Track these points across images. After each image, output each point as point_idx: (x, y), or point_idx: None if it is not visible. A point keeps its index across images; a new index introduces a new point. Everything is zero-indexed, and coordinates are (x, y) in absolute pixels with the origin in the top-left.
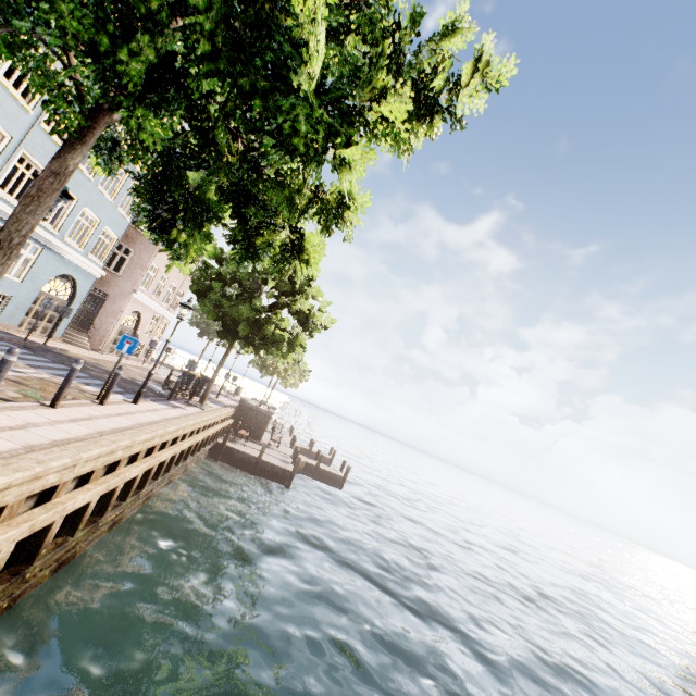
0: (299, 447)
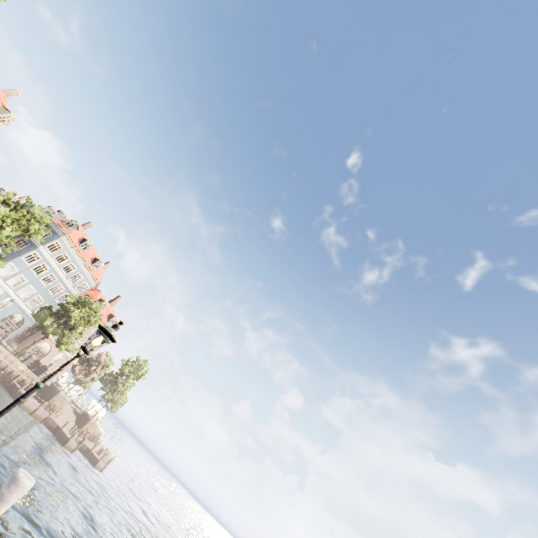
0: (87, 446)
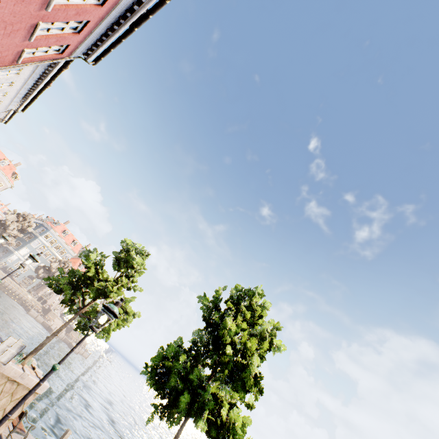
0: (69, 341)
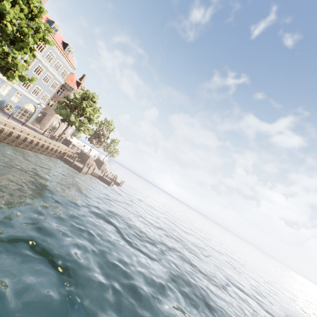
0: (109, 177)
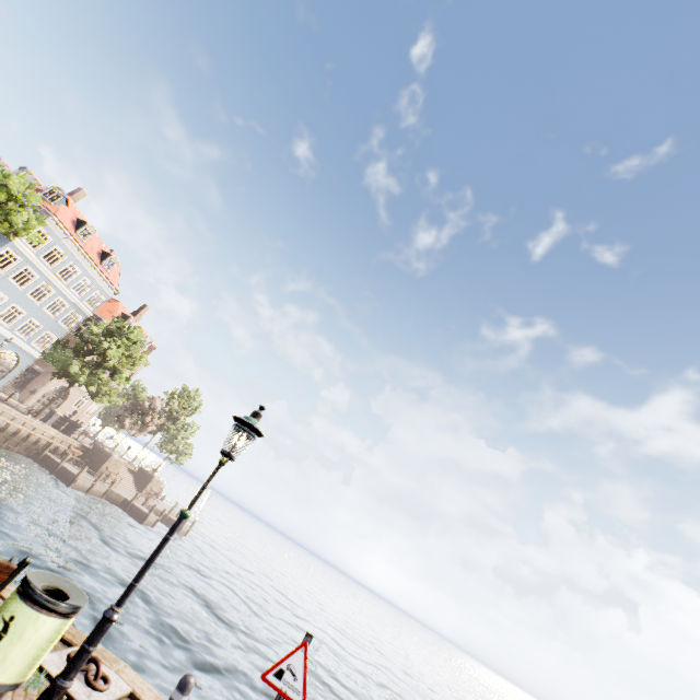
0: (160, 511)
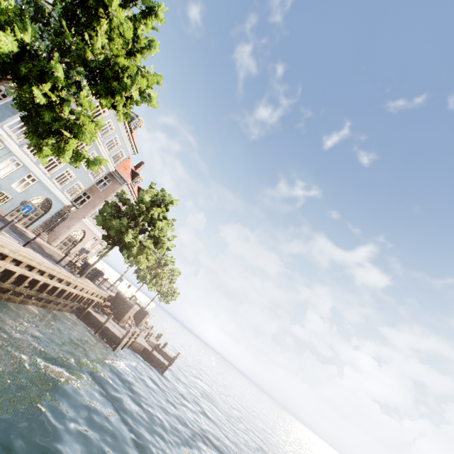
0: (155, 344)
